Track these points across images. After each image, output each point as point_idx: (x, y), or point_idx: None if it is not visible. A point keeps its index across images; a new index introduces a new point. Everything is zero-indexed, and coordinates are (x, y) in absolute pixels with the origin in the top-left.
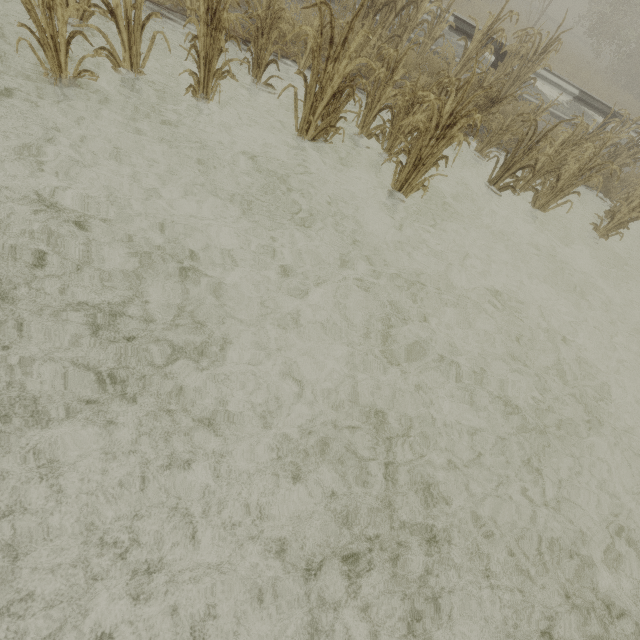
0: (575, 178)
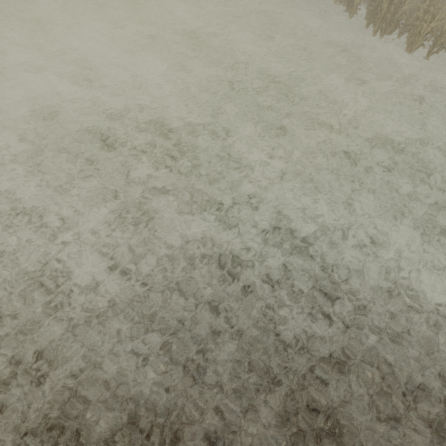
0: None
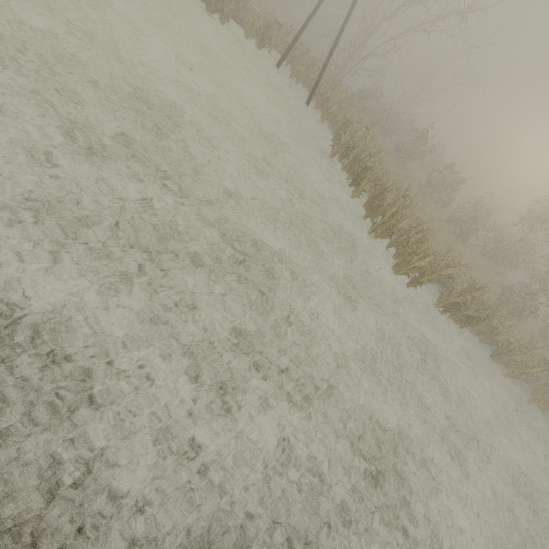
0: None
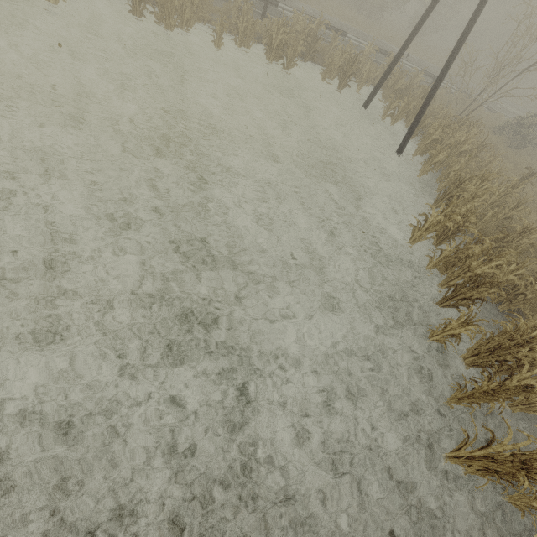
0: (172, 5)
